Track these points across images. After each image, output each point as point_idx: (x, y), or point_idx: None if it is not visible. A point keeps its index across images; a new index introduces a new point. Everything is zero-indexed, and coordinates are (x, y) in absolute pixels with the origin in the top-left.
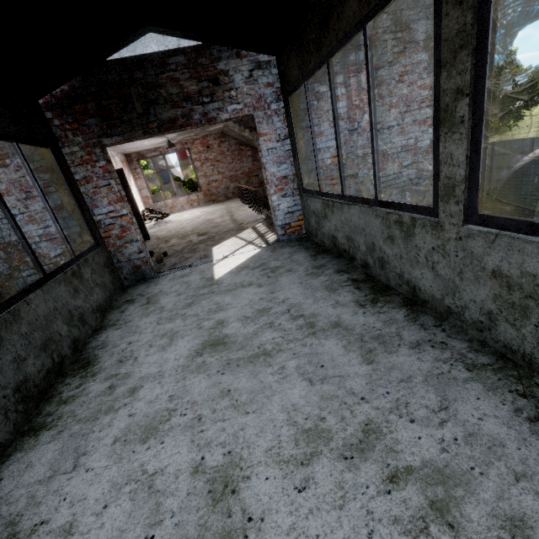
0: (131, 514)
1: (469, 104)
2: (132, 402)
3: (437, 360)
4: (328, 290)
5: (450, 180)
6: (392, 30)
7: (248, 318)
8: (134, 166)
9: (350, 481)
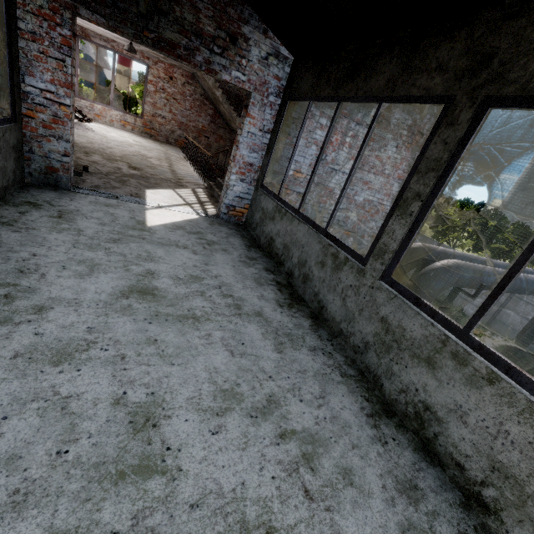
0: (40, 429)
1: (420, 207)
2: (39, 321)
3: (324, 364)
4: (256, 282)
5: (385, 247)
6: None
7: (180, 279)
8: None
9: (253, 433)
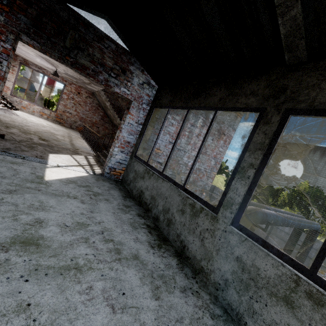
0: None
1: (254, 173)
2: None
3: (196, 306)
4: (131, 226)
5: (232, 200)
6: (203, 116)
7: (67, 227)
8: (14, 64)
9: None
